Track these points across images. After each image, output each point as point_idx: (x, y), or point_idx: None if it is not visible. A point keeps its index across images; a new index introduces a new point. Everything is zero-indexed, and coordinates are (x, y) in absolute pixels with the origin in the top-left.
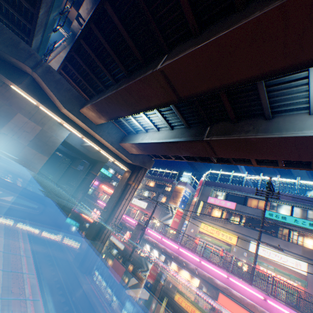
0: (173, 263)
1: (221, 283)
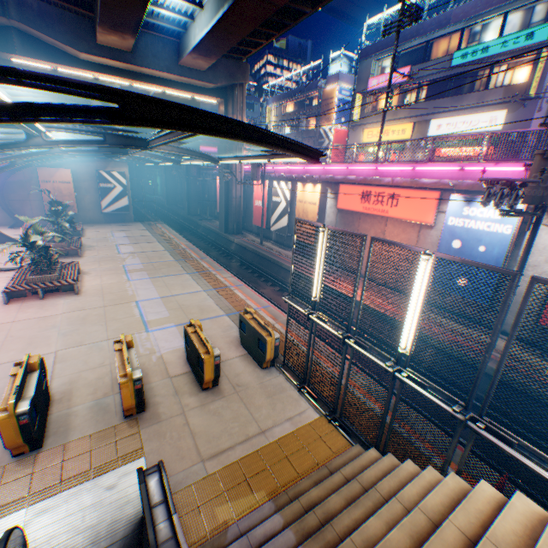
0: (298, 185)
1: (340, 177)
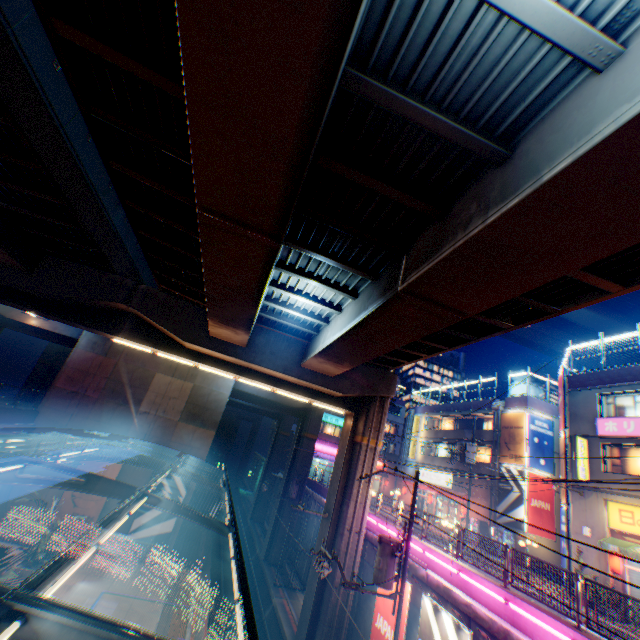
0: None
1: None
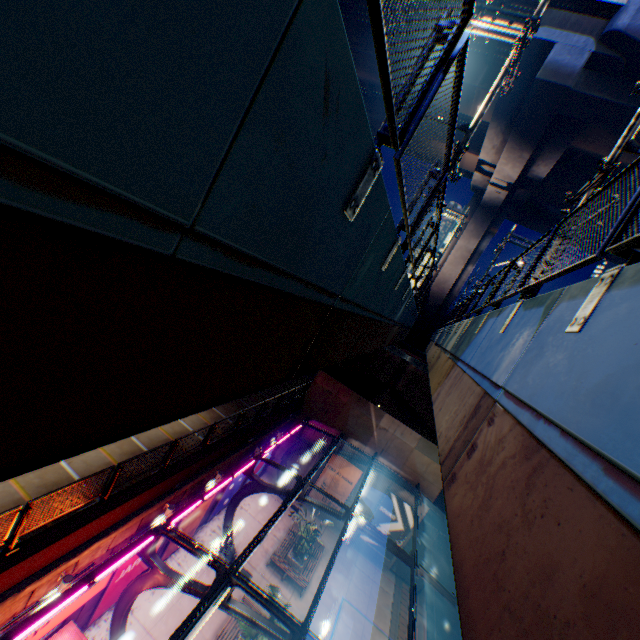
0: None
1: None
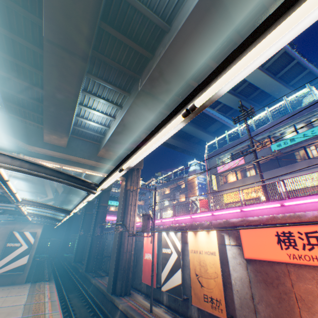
0: (189, 232)
1: (237, 219)
